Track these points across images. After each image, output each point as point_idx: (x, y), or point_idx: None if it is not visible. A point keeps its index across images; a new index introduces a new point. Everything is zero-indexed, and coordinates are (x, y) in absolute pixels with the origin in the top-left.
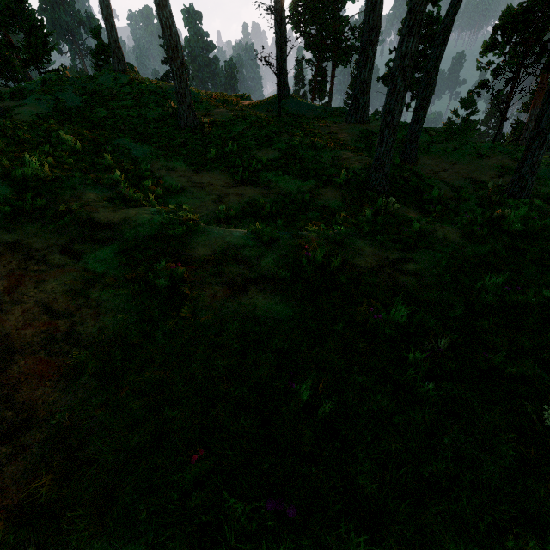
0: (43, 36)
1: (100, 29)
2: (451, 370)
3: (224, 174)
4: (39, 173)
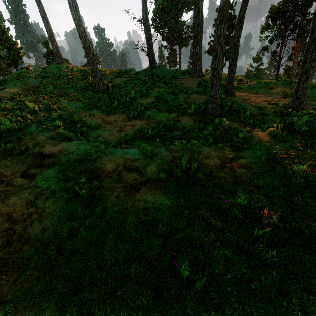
0: (17, 50)
1: (48, 42)
2: (285, 239)
3: (123, 114)
4: (10, 127)
